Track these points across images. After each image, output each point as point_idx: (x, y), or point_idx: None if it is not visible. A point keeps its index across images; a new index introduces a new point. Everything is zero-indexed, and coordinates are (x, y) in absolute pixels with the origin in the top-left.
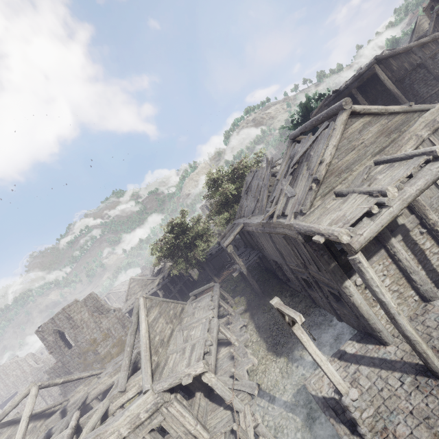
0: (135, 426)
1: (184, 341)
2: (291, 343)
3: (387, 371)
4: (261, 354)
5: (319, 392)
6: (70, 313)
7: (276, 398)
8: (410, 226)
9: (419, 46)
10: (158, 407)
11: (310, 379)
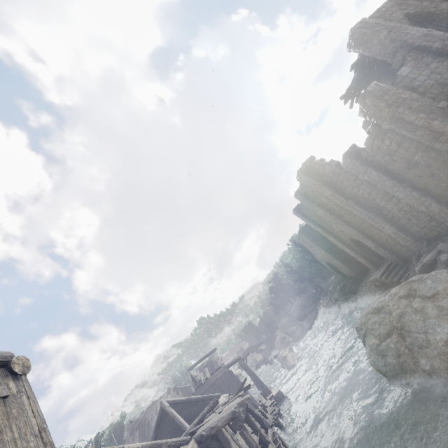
0: None
1: None
2: None
3: None
4: None
5: None
6: None
7: None
8: None
9: (188, 387)
10: None
11: None
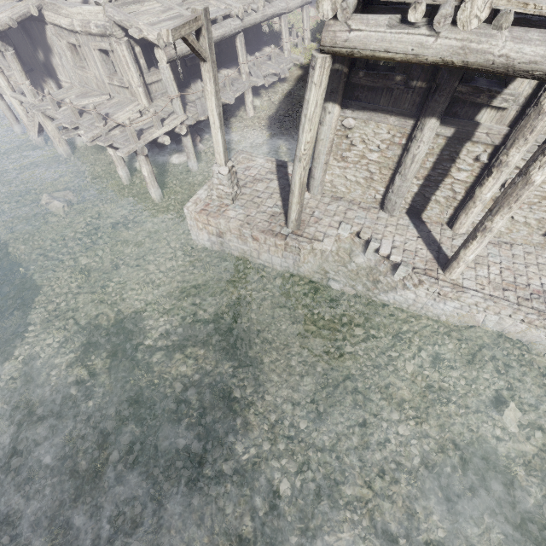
0: (86, 30)
1: (180, 3)
2: (288, 133)
3: (279, 197)
4: (262, 115)
5: (236, 163)
6: None
7: (230, 147)
8: (480, 136)
9: None
10: (107, 34)
11: (244, 153)
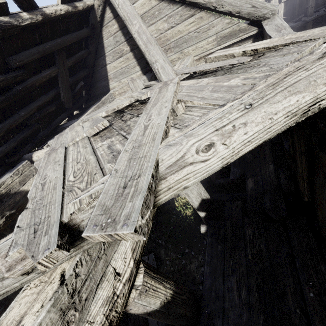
0: None
1: None
2: None
3: None
4: None
5: None
6: None
7: None
8: None
9: None
10: None
11: None
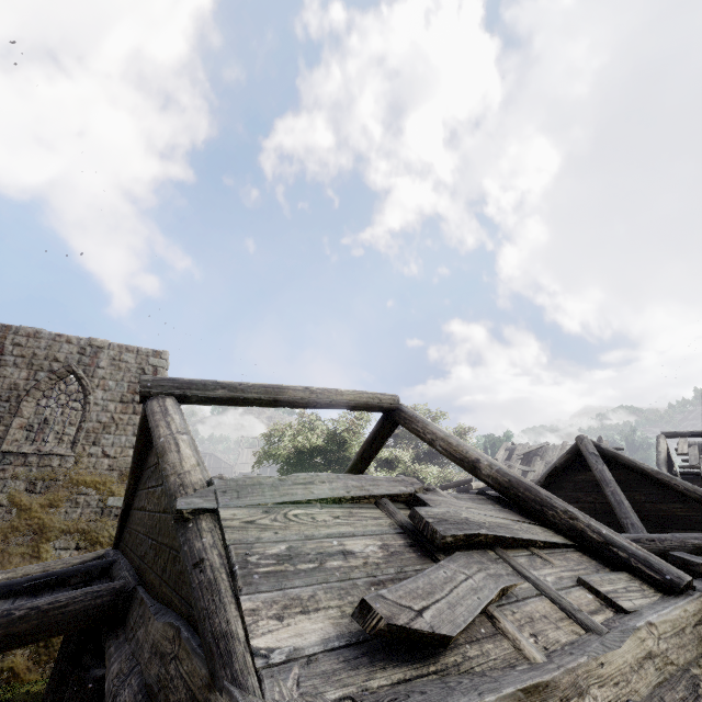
0: None
1: None
2: None
3: None
4: None
5: None
6: (162, 372)
7: None
8: None
9: None
10: None
11: None
